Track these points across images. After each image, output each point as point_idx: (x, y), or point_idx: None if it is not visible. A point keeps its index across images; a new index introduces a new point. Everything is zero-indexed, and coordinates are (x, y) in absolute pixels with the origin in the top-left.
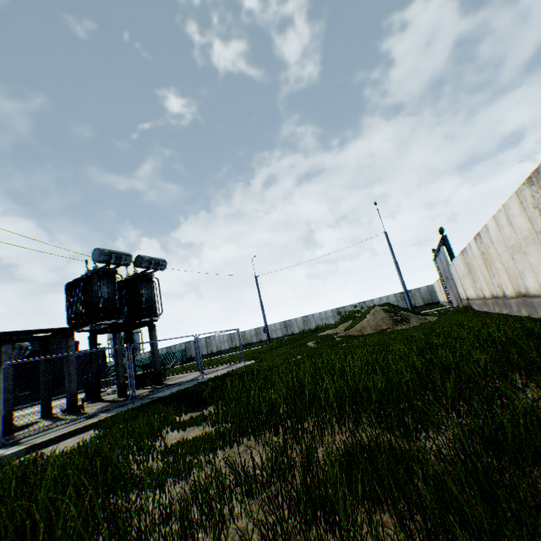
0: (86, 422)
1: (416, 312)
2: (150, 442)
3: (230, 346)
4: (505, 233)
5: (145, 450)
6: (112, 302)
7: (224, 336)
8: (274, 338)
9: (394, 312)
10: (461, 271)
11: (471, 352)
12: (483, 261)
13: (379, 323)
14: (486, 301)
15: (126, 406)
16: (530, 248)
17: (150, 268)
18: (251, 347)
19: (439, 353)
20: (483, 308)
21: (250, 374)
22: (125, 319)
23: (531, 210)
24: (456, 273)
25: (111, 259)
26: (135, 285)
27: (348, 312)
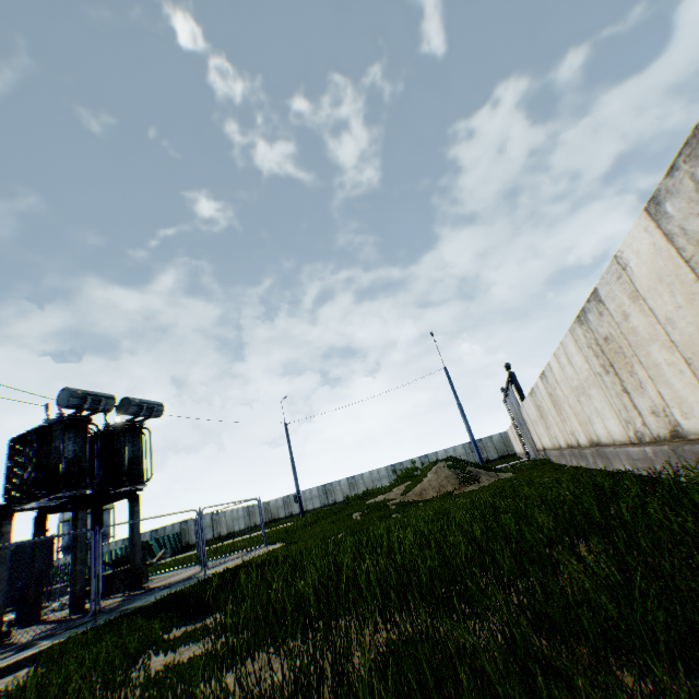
0: (17, 655)
1: (487, 467)
2: (124, 671)
3: (247, 524)
4: (567, 373)
5: (116, 685)
6: (80, 464)
7: (239, 509)
8: (309, 510)
9: (460, 468)
10: (533, 415)
11: (536, 514)
12: (552, 404)
13: (443, 483)
14: (563, 451)
15: (84, 625)
16: (592, 390)
17: (140, 415)
18: (277, 524)
19: (502, 518)
20: (562, 461)
21: (273, 562)
22: (95, 488)
23: (586, 349)
24: (529, 417)
25: (85, 404)
26: (116, 439)
27: (405, 469)
